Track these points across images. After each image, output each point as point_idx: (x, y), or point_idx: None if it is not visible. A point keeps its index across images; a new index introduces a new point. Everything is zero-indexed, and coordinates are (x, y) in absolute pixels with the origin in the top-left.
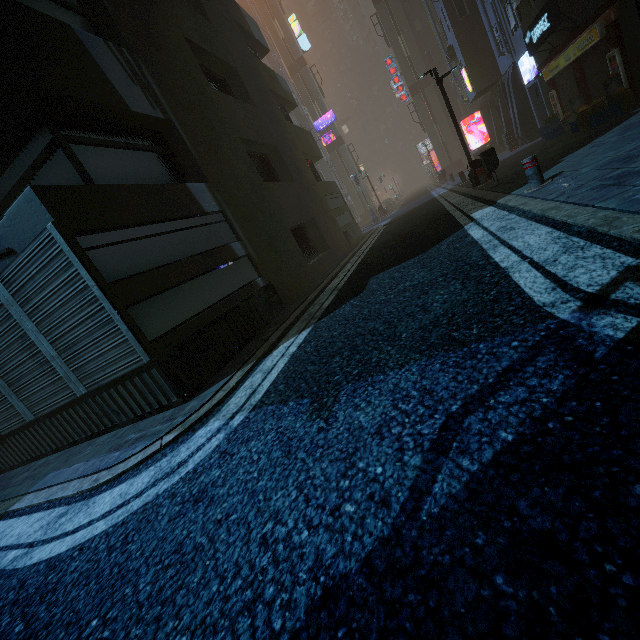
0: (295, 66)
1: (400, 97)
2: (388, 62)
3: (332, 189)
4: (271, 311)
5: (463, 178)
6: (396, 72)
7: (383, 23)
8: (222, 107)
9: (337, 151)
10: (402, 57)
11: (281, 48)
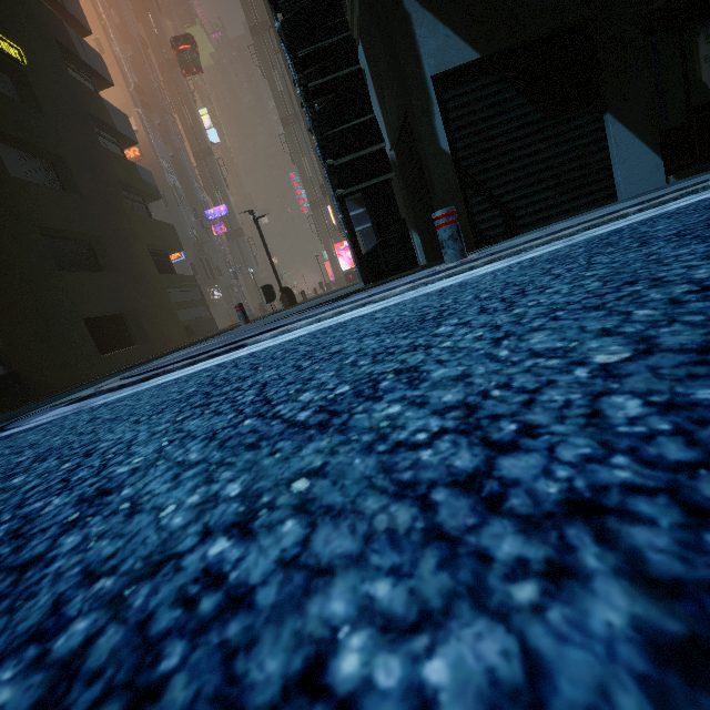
0: (201, 153)
1: (301, 208)
2: (293, 176)
3: (185, 282)
4: (1, 401)
5: (304, 296)
6: (299, 186)
7: (290, 144)
8: (20, 194)
9: (236, 241)
10: (305, 176)
11: (188, 133)
